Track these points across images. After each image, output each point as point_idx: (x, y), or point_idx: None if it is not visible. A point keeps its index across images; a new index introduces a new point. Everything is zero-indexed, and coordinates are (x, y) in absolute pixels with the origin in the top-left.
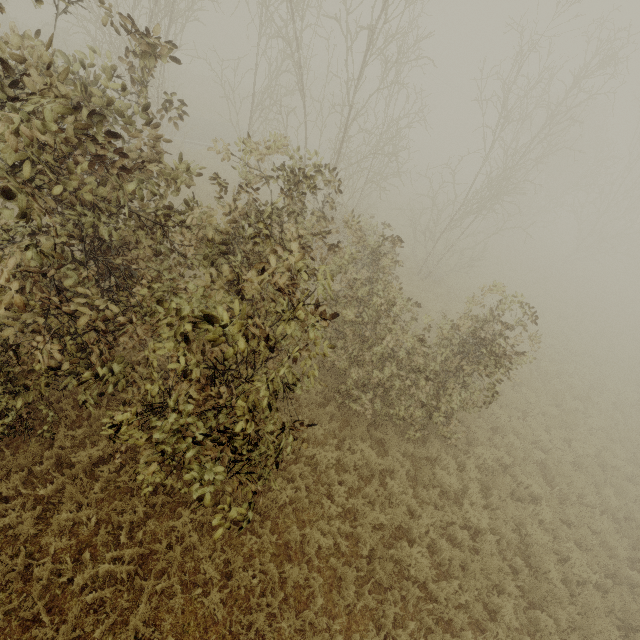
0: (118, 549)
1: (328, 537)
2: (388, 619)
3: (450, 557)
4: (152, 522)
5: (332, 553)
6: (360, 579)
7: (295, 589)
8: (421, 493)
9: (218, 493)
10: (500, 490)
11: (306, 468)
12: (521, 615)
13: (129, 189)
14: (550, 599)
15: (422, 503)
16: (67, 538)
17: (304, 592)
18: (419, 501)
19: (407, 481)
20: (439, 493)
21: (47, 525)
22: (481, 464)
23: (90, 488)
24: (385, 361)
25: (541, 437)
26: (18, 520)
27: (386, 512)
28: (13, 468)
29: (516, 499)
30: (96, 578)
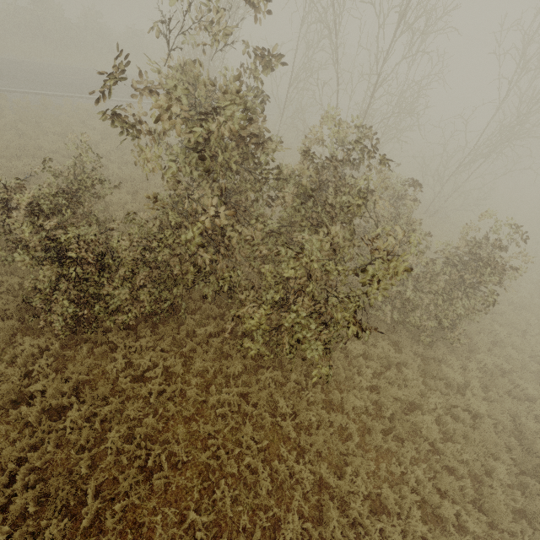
0: (229, 387)
1: (361, 400)
2: (406, 459)
3: (453, 429)
4: (245, 375)
5: (362, 412)
6: (383, 432)
7: (338, 430)
8: (429, 382)
9: (282, 364)
10: (498, 389)
11: (341, 354)
12: (513, 478)
13: (265, 161)
14: (539, 470)
15: (430, 390)
16: (199, 378)
17: (344, 433)
18: (427, 388)
19: (418, 372)
20: (444, 385)
21: (187, 369)
22: (481, 368)
23: (206, 351)
24: (404, 280)
25: (539, 353)
26: (173, 363)
27: (402, 391)
28: (165, 334)
29: (512, 398)
30: (218, 402)
